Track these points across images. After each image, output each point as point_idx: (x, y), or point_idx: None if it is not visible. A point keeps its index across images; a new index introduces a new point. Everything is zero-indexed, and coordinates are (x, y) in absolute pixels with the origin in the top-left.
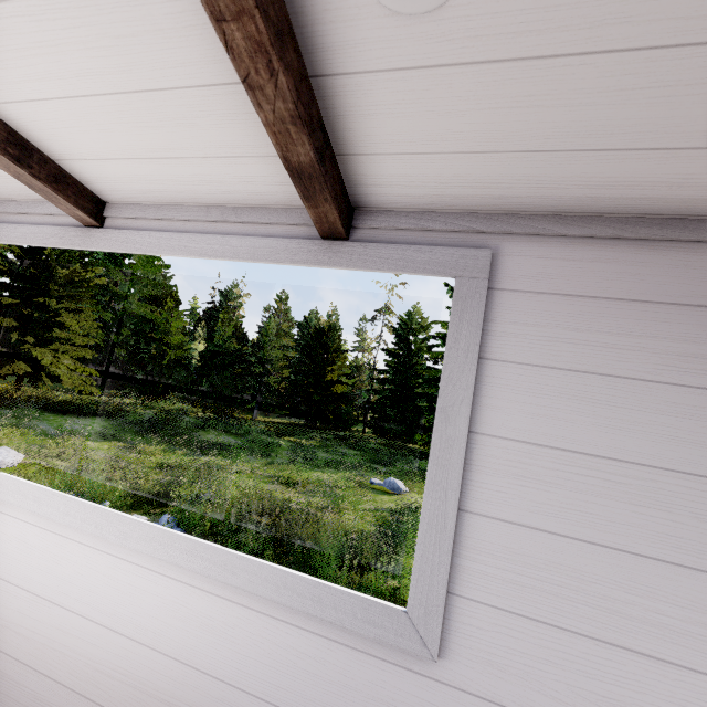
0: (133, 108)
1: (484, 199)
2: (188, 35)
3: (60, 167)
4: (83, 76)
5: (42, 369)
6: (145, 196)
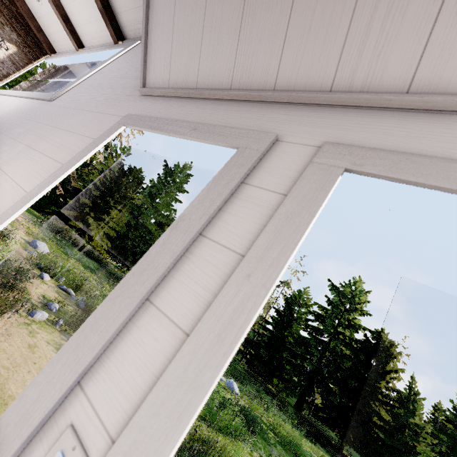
0: (83, 3)
1: None
2: None
3: (75, 30)
4: None
5: (88, 231)
6: (91, 42)
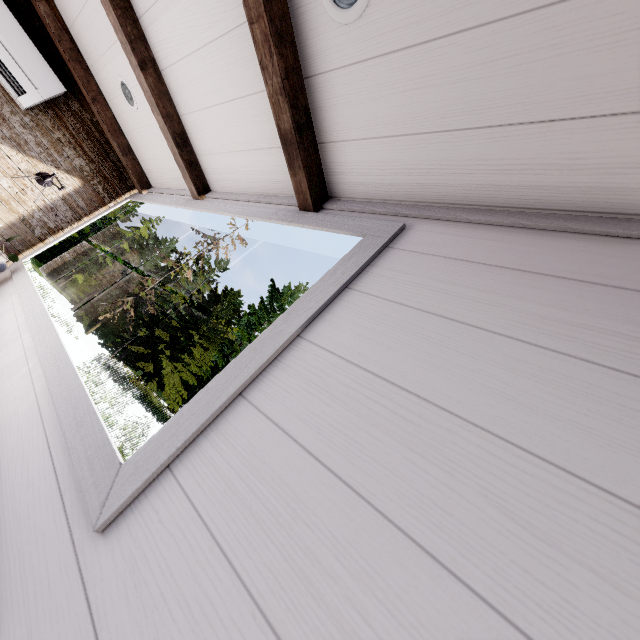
0: (231, 113)
1: (412, 188)
2: (256, 59)
3: (198, 160)
4: (215, 92)
5: (160, 376)
6: (228, 185)
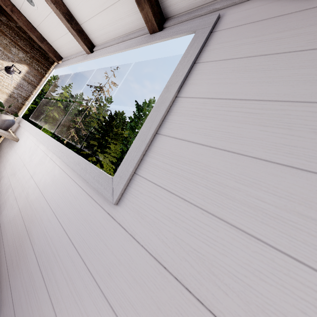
0: None
1: None
2: None
3: (82, 28)
4: None
5: (99, 161)
6: (103, 38)
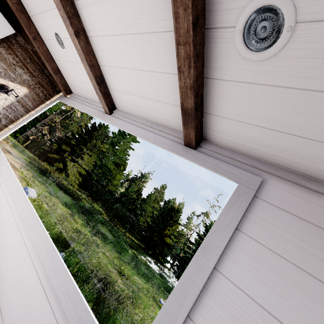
0: (140, 76)
1: (266, 154)
2: (168, 54)
3: (109, 91)
4: (130, 62)
5: (66, 169)
6: (129, 109)
